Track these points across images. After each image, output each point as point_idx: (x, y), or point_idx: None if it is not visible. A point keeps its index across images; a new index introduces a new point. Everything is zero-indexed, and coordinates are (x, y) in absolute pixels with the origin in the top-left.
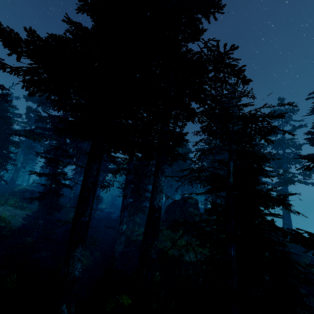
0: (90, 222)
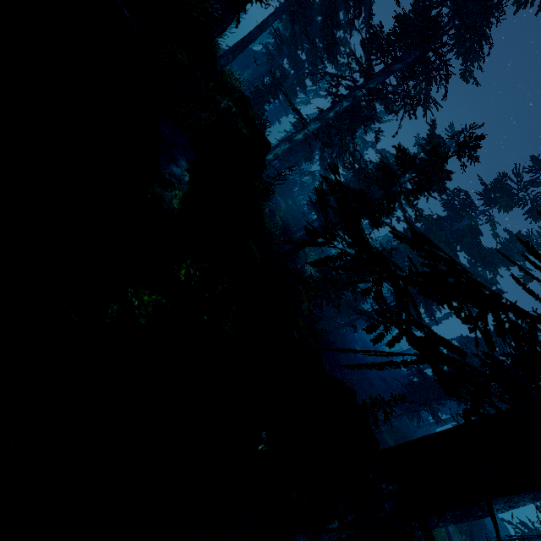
0: (344, 342)
